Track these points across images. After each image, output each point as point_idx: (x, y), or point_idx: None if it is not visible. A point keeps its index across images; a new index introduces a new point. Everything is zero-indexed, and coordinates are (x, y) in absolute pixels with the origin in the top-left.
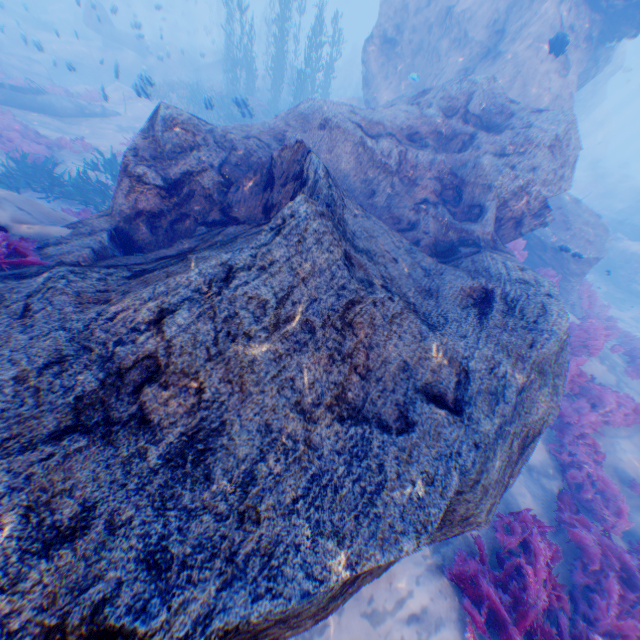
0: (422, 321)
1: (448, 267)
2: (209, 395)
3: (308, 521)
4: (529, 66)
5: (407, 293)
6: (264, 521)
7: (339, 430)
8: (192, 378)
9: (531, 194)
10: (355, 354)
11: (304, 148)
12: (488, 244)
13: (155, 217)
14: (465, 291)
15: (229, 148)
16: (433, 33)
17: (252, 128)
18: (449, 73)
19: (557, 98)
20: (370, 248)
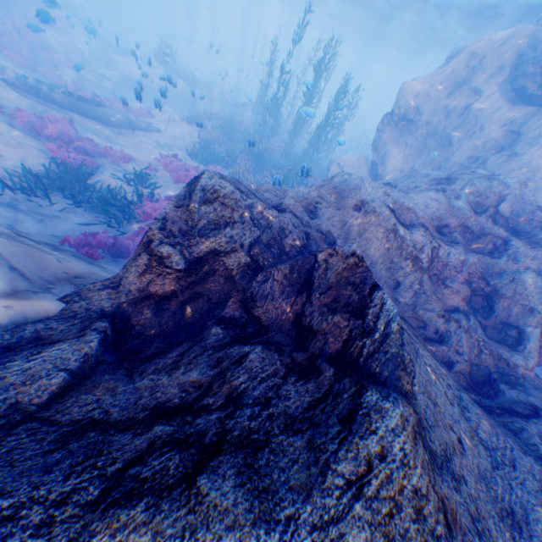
0: None
1: (507, 434)
2: None
3: None
4: None
5: (498, 538)
6: None
7: None
8: None
9: None
10: None
11: (366, 270)
12: (530, 381)
13: (165, 299)
14: None
15: (265, 226)
16: (448, 121)
17: (286, 194)
18: (459, 157)
19: None
20: (443, 440)
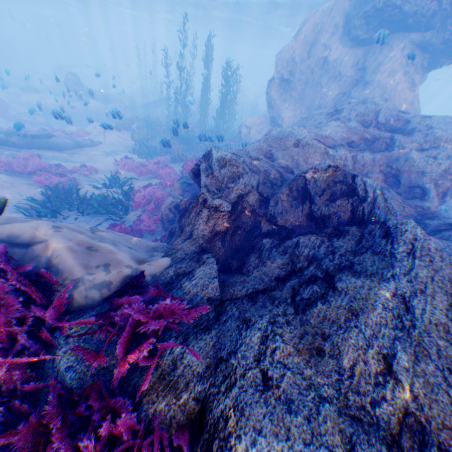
0: None
1: (443, 241)
2: None
3: None
4: (390, 87)
5: None
6: None
7: None
8: None
9: (451, 174)
10: None
11: (342, 171)
12: (439, 214)
13: (224, 234)
14: None
15: (257, 172)
16: (314, 73)
17: (248, 152)
18: (331, 95)
19: (411, 104)
20: None
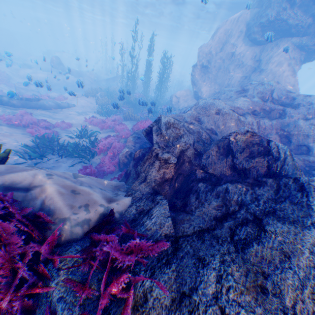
0: None
1: None
2: None
3: None
4: (279, 74)
5: None
6: None
7: None
8: None
9: None
10: None
11: (258, 136)
12: None
13: (170, 179)
14: None
15: (193, 133)
16: (225, 62)
17: (183, 117)
18: (236, 78)
19: (293, 86)
20: None
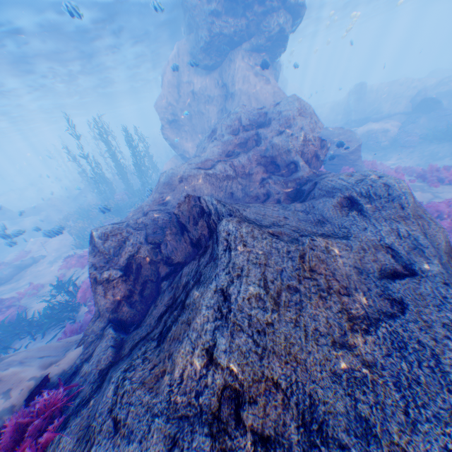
0: (337, 238)
1: (310, 201)
2: (284, 384)
3: (429, 422)
4: (251, 90)
5: (312, 230)
6: (407, 448)
7: (372, 340)
8: (263, 381)
9: (310, 139)
10: (331, 285)
11: (192, 197)
12: (313, 176)
13: (129, 296)
14: (337, 206)
15: (143, 226)
16: (192, 105)
17: (143, 207)
18: (214, 116)
19: (275, 93)
20: (271, 221)
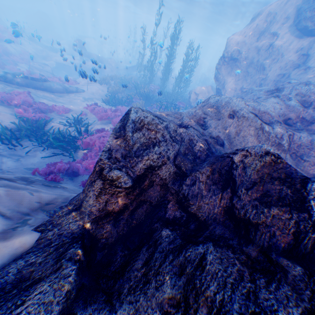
0: None
1: None
2: None
3: None
4: None
5: None
6: None
7: None
8: None
9: None
10: None
11: (287, 165)
12: None
13: (120, 212)
14: None
15: (180, 141)
16: (260, 55)
17: (181, 115)
18: (272, 76)
19: None
20: None
